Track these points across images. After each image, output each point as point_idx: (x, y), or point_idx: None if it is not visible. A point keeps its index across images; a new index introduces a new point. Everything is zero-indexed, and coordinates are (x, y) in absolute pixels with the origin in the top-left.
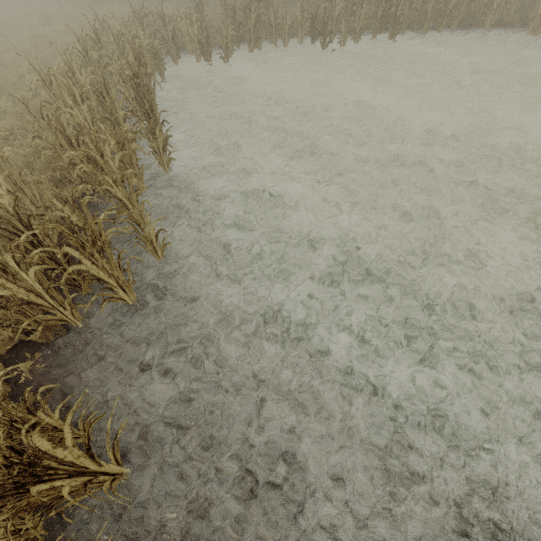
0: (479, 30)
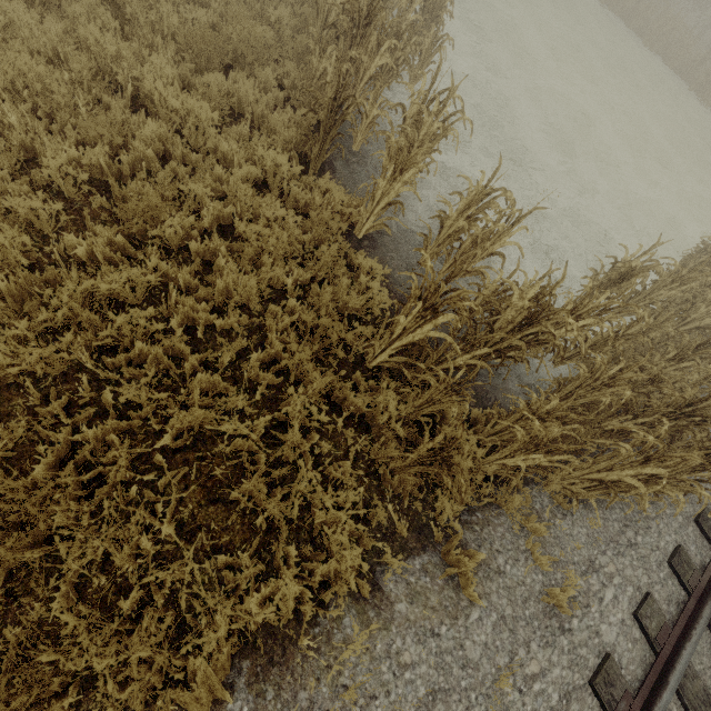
0: (627, 28)
